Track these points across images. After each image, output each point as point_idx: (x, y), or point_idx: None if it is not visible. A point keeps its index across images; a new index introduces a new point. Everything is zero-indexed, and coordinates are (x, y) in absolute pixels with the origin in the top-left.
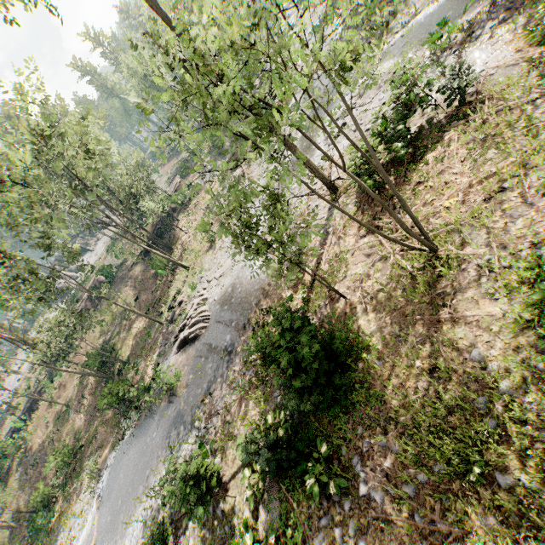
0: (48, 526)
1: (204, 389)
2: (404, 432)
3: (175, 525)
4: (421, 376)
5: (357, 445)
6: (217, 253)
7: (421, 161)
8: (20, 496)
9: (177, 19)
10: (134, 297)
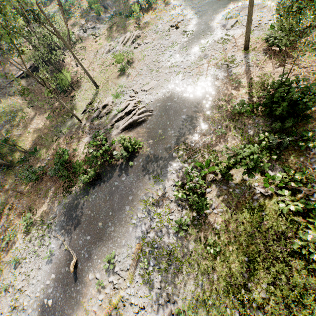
0: None
1: (174, 143)
2: None
3: (190, 206)
4: None
5: (315, 134)
6: (134, 78)
7: (299, 42)
8: None
9: None
10: (25, 105)
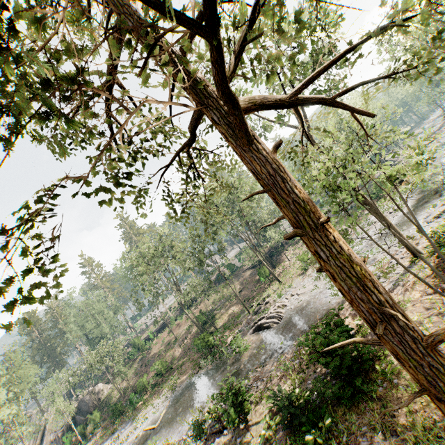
0: (136, 405)
1: (260, 362)
2: (402, 444)
3: (207, 437)
4: (436, 410)
5: (357, 438)
6: (305, 278)
7: None
8: (132, 378)
9: (324, 141)
10: (239, 290)
